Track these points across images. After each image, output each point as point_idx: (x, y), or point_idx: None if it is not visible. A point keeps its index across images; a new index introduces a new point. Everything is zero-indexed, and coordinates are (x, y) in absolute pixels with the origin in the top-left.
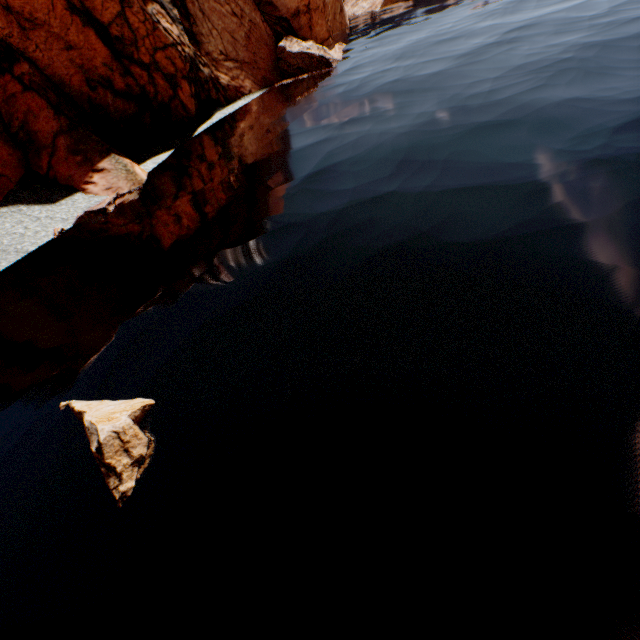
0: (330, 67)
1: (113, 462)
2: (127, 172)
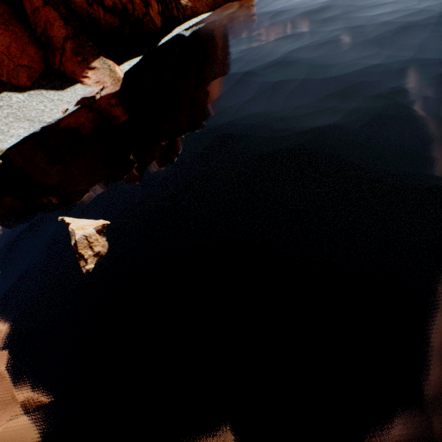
0: None
1: (83, 252)
2: (110, 71)
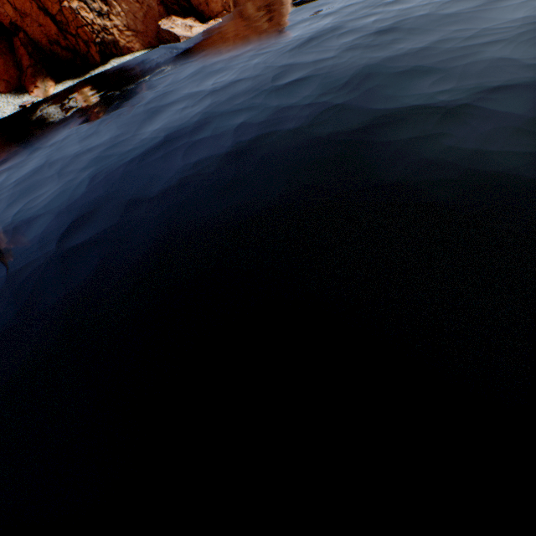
0: (180, 42)
1: None
2: (45, 90)
